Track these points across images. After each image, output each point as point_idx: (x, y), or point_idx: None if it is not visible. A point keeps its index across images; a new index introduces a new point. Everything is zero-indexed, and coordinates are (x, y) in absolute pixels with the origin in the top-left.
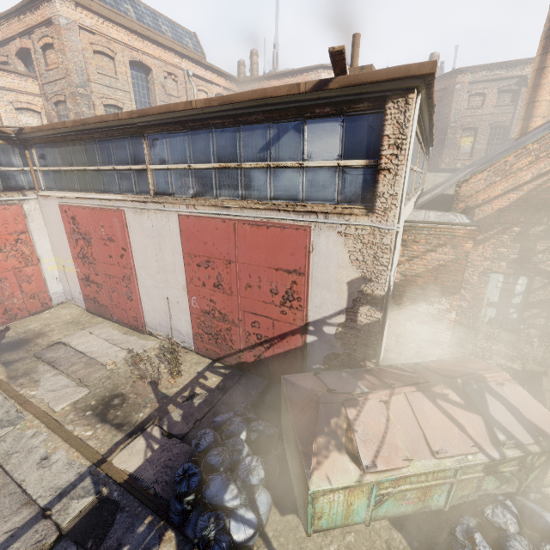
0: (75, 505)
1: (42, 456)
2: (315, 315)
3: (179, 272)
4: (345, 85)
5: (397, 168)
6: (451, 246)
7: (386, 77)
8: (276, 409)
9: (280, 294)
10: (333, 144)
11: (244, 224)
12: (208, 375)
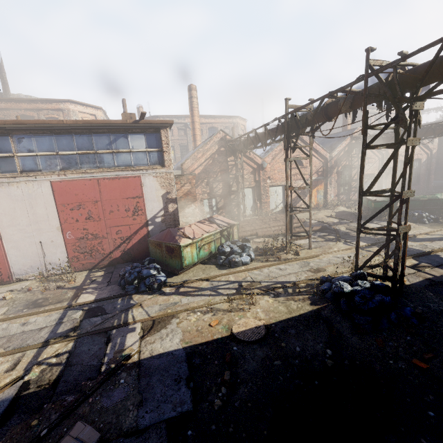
0: (75, 315)
1: (21, 325)
2: (151, 215)
3: (52, 219)
4: (146, 123)
5: (169, 151)
6: (189, 183)
7: (159, 122)
8: None
9: (131, 210)
10: (143, 143)
11: (104, 179)
12: (94, 274)
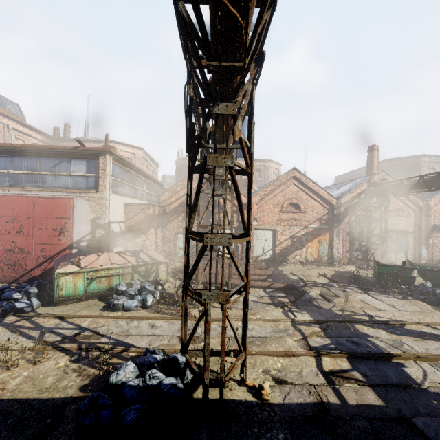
0: None
1: None
2: (77, 238)
3: None
4: (84, 149)
5: (105, 177)
6: (143, 212)
7: (97, 150)
8: (52, 289)
9: (58, 230)
10: (83, 168)
11: (40, 198)
12: None
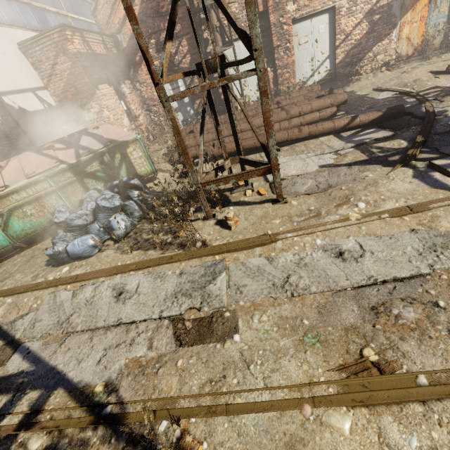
0: None
1: None
2: None
3: None
4: None
5: None
6: (62, 53)
7: None
8: None
9: None
10: None
11: None
12: None
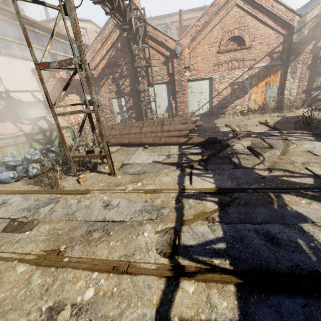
0: None
1: None
2: None
3: None
4: None
5: None
6: (52, 77)
7: None
8: None
9: None
10: None
11: None
12: None
